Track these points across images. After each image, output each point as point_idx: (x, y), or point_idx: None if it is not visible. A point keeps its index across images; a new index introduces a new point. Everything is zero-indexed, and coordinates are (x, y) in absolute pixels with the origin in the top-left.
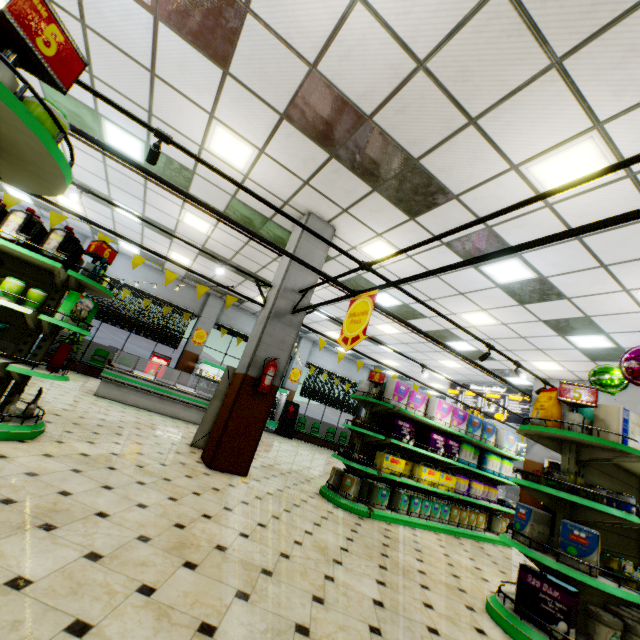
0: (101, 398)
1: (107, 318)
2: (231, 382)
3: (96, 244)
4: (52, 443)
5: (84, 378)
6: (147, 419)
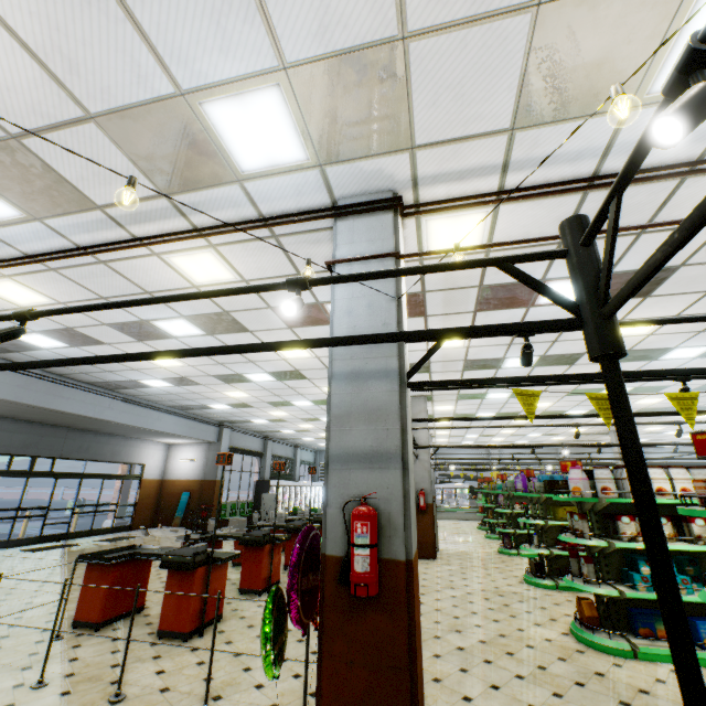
0: None
1: None
2: None
3: None
4: None
5: None
6: None
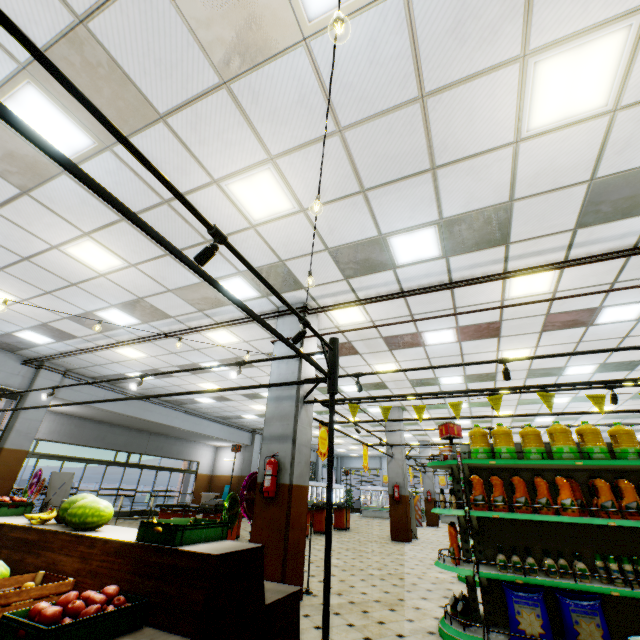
0: None
1: None
2: None
3: None
4: None
5: None
6: None
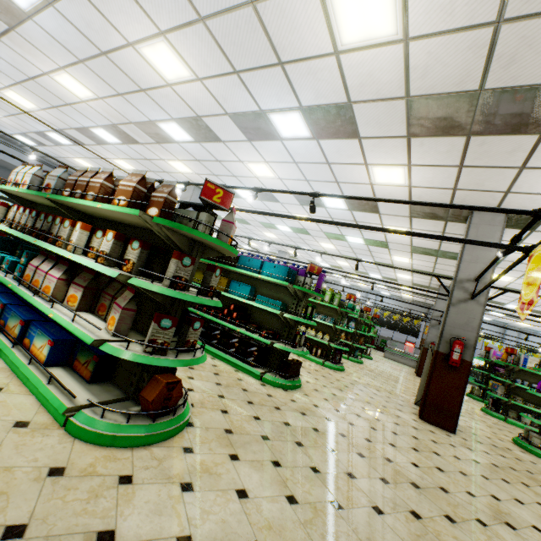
0: (385, 358)
1: (382, 325)
2: (422, 350)
3: (374, 315)
4: (375, 361)
5: (379, 352)
6: (401, 365)
